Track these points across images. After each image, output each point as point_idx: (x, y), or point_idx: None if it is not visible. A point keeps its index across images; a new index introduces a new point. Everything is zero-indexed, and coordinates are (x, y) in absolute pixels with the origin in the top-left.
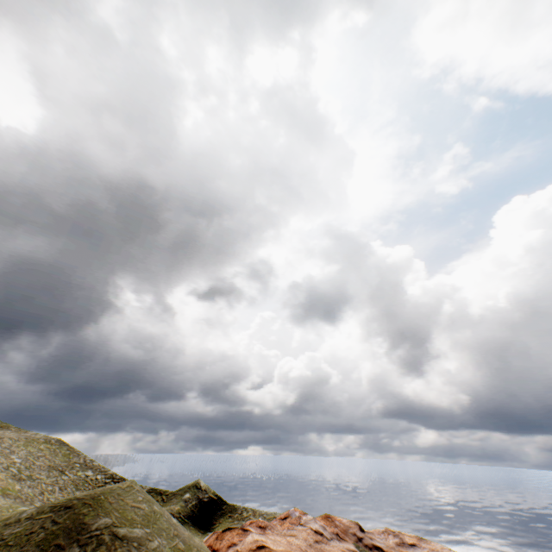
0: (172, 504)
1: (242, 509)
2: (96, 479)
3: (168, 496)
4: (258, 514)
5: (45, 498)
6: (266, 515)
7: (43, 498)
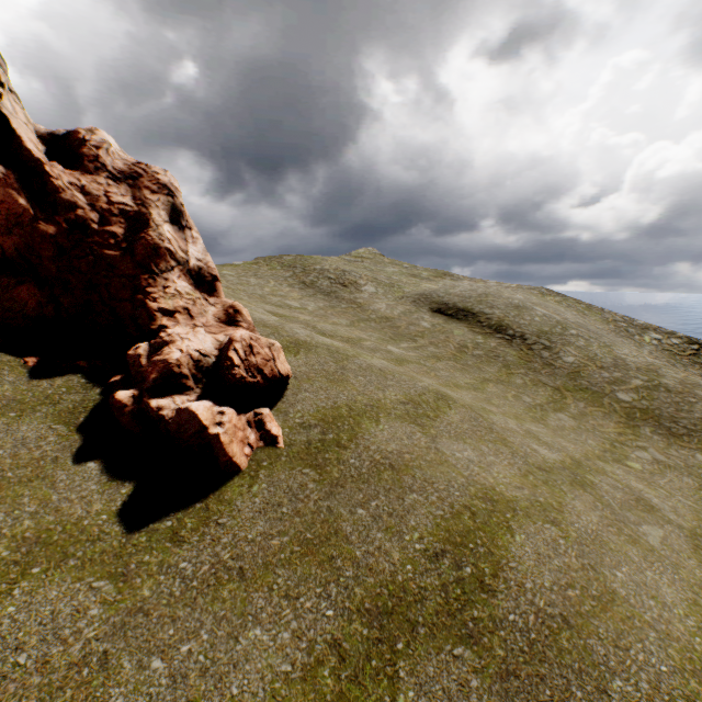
0: None
1: None
2: (674, 346)
3: None
4: None
5: None
6: None
7: None
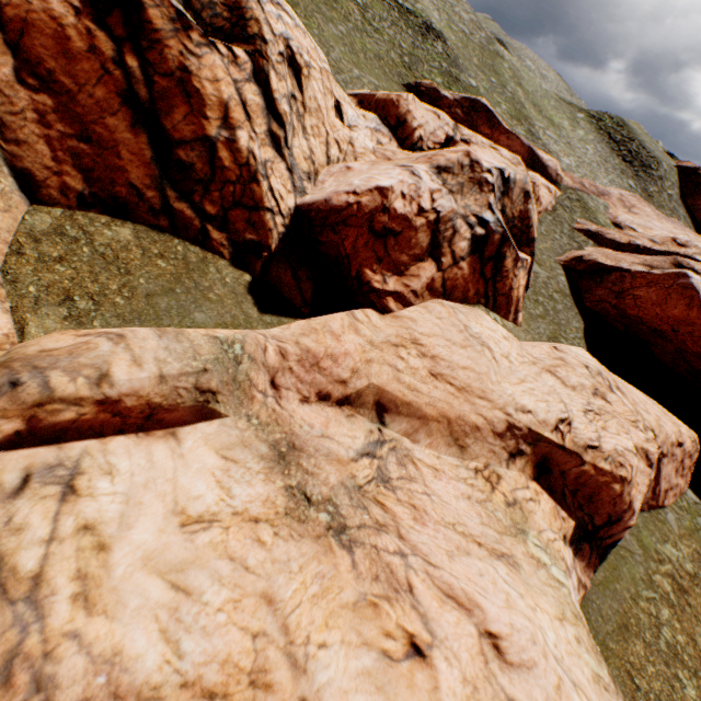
0: None
1: None
2: None
3: None
4: None
5: None
6: None
7: None
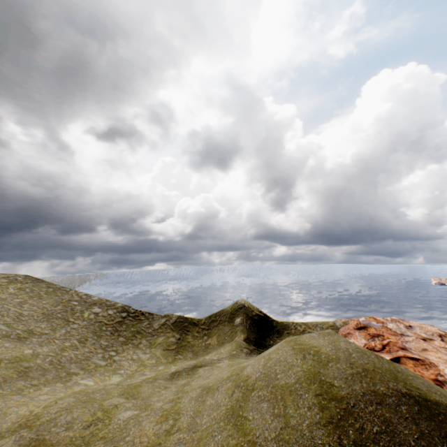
0: (225, 330)
1: (293, 323)
2: (109, 315)
3: (206, 320)
4: (312, 325)
5: (72, 354)
6: (320, 325)
7: (70, 354)
